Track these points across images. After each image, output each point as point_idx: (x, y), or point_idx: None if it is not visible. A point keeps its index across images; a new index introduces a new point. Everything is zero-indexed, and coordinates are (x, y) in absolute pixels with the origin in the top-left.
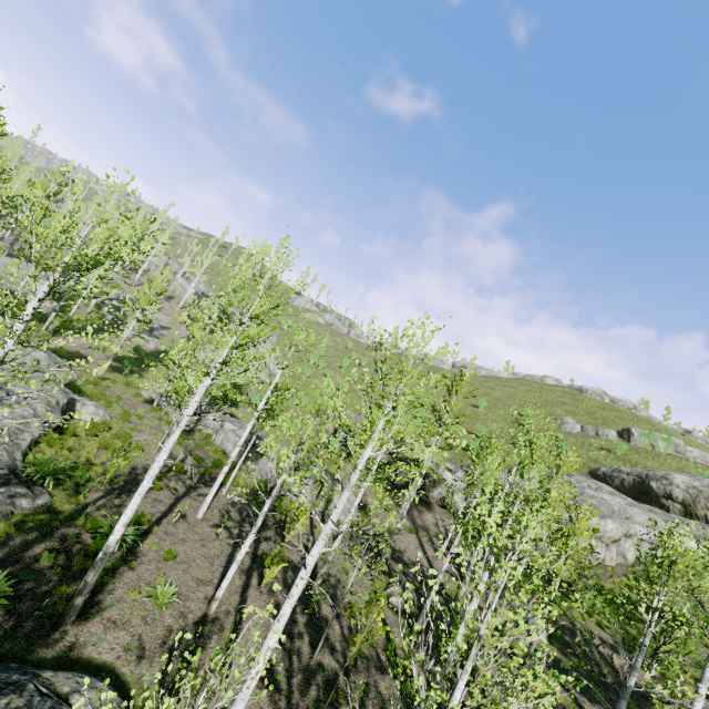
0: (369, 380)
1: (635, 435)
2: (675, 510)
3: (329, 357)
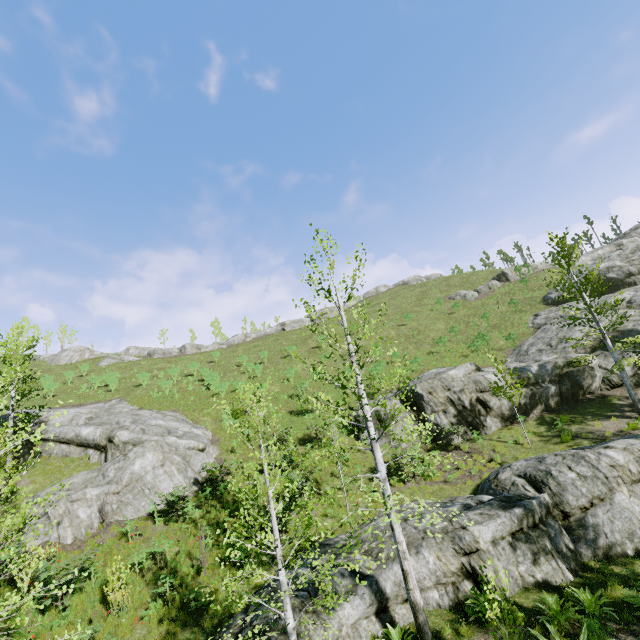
0: (298, 368)
1: (509, 274)
2: (639, 280)
3: (220, 378)
